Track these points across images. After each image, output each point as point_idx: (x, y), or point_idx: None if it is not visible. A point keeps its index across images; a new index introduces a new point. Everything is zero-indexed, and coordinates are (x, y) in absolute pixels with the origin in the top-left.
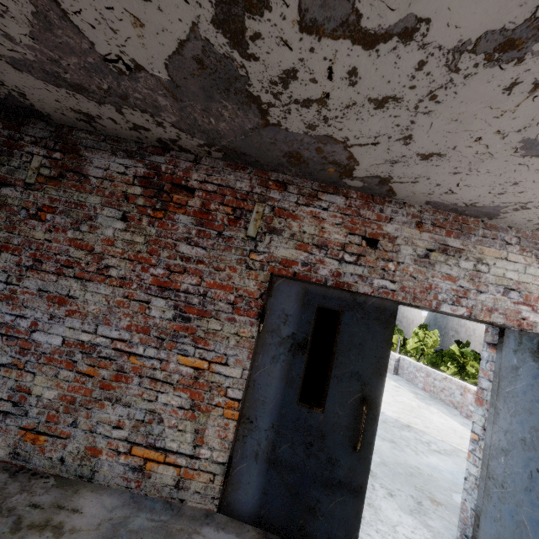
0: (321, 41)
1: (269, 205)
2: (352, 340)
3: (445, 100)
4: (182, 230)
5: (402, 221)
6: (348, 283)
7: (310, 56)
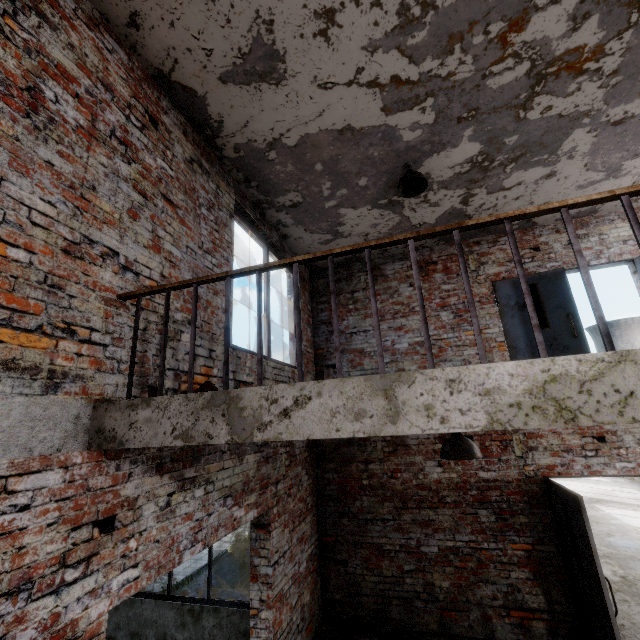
0: (493, 194)
1: (475, 253)
2: (548, 293)
3: (539, 190)
4: (439, 280)
5: (547, 233)
6: (533, 271)
7: (490, 198)
